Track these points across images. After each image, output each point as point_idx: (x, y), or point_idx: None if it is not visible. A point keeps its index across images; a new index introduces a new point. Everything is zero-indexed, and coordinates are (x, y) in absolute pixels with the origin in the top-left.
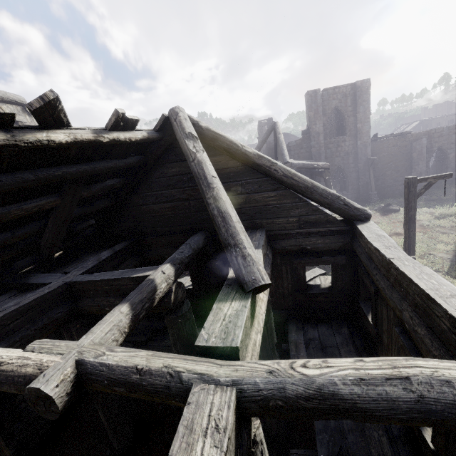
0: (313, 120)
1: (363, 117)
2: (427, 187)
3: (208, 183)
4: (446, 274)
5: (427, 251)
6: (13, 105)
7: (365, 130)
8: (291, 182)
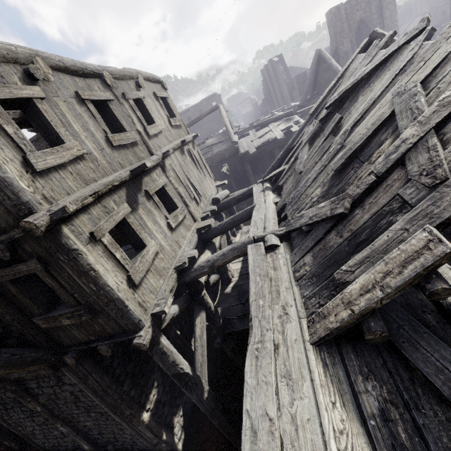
0: (339, 39)
1: (390, 23)
2: None
3: None
4: None
5: None
6: (157, 84)
7: None
8: None
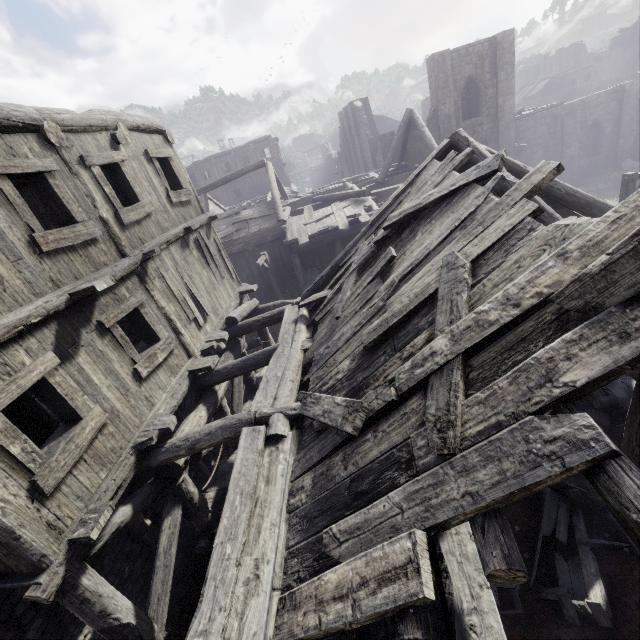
0: (441, 97)
1: (505, 88)
2: None
3: (550, 214)
4: None
5: None
6: (156, 134)
7: (507, 105)
8: (573, 200)
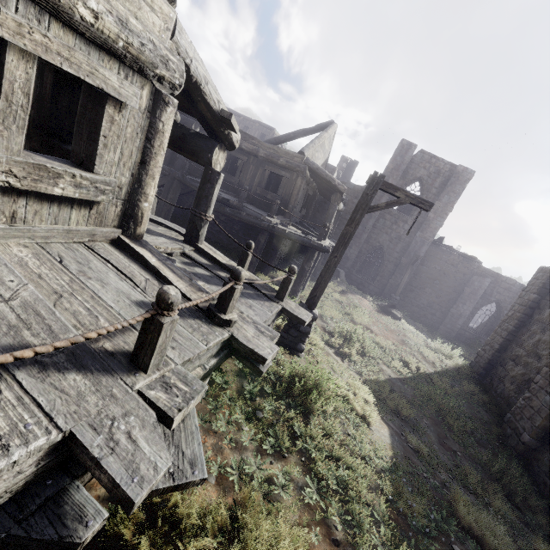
0: (388, 174)
1: (440, 209)
2: (391, 202)
3: None
4: (364, 381)
5: (375, 357)
6: None
7: (434, 224)
8: None
